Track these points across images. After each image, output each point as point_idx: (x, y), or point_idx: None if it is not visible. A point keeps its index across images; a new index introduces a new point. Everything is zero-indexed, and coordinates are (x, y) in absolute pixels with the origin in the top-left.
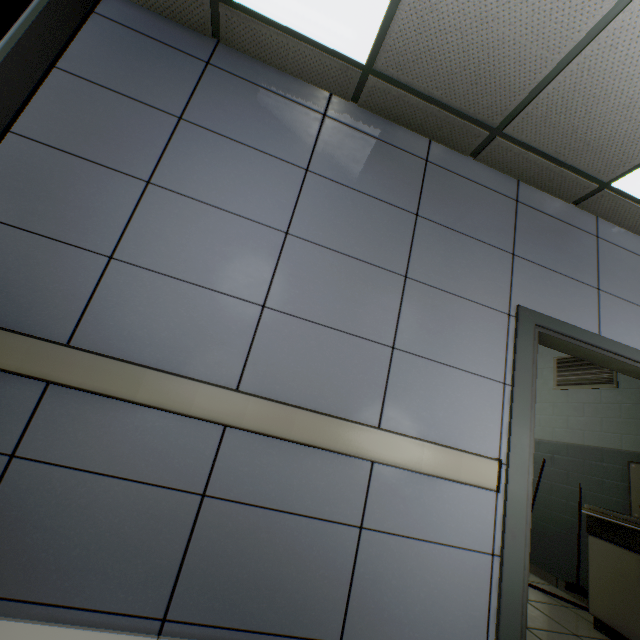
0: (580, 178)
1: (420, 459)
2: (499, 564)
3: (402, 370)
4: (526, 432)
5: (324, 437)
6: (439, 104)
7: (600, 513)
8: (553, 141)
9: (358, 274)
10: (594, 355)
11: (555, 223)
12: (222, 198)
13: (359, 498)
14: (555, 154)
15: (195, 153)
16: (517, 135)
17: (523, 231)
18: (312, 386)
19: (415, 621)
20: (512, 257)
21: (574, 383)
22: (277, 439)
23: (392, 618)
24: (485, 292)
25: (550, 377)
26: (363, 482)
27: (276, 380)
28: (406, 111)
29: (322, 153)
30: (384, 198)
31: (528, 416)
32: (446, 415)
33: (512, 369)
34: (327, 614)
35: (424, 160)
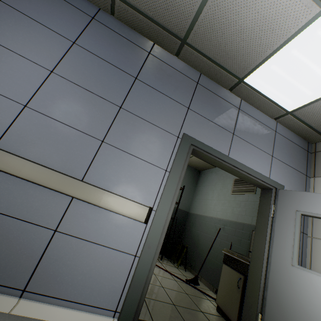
0: (229, 75)
1: (100, 199)
2: (138, 261)
3: (105, 153)
4: (171, 196)
5: (41, 178)
6: (153, 21)
7: (229, 252)
8: (211, 50)
9: (91, 100)
10: (225, 166)
11: (217, 98)
12: (15, 46)
13: (59, 215)
14: (214, 58)
15: (4, 20)
16: (194, 44)
17: (197, 98)
18: (45, 152)
19: (77, 284)
20: (187, 109)
21: (239, 191)
22: (14, 176)
23: (62, 281)
24: (167, 123)
25: (230, 188)
26: (64, 207)
27: (22, 145)
28: (139, 24)
29: (86, 36)
30: (118, 66)
31: (174, 188)
32: (126, 181)
33: (172, 164)
34: (20, 274)
35: (148, 52)
